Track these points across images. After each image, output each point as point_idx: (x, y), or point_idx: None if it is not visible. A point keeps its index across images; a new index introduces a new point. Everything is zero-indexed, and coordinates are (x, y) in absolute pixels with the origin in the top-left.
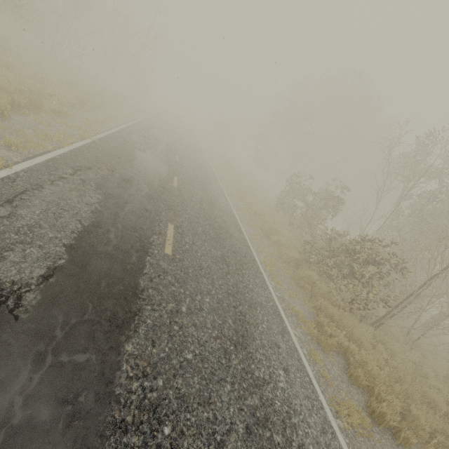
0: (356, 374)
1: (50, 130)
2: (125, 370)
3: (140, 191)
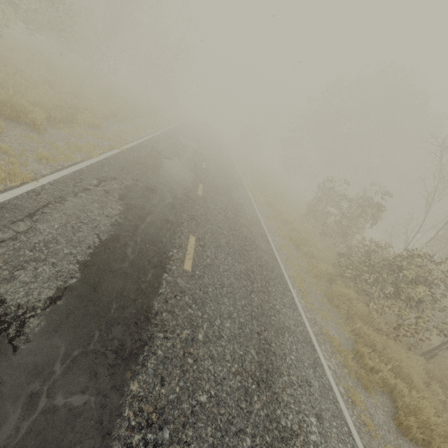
0: (406, 423)
1: (81, 142)
2: (126, 416)
3: (163, 200)
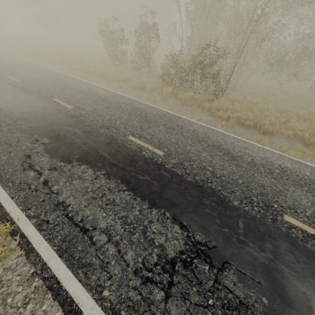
0: (248, 124)
1: None
2: (248, 209)
3: (77, 135)
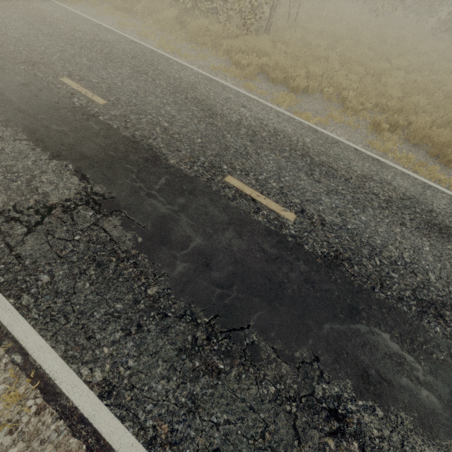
0: (276, 77)
1: None
2: (184, 168)
3: None
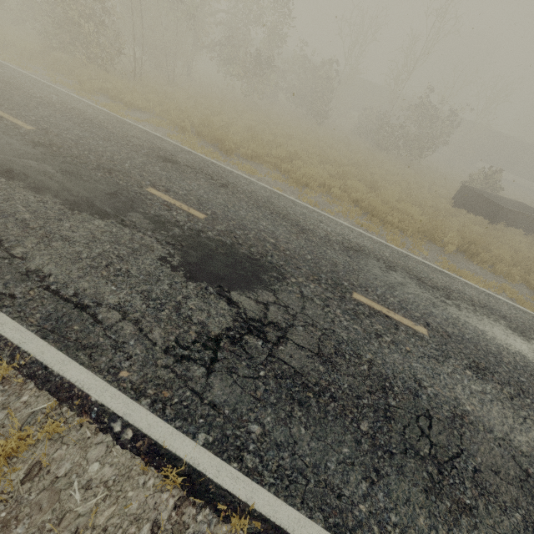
0: (114, 96)
1: None
2: None
3: None
